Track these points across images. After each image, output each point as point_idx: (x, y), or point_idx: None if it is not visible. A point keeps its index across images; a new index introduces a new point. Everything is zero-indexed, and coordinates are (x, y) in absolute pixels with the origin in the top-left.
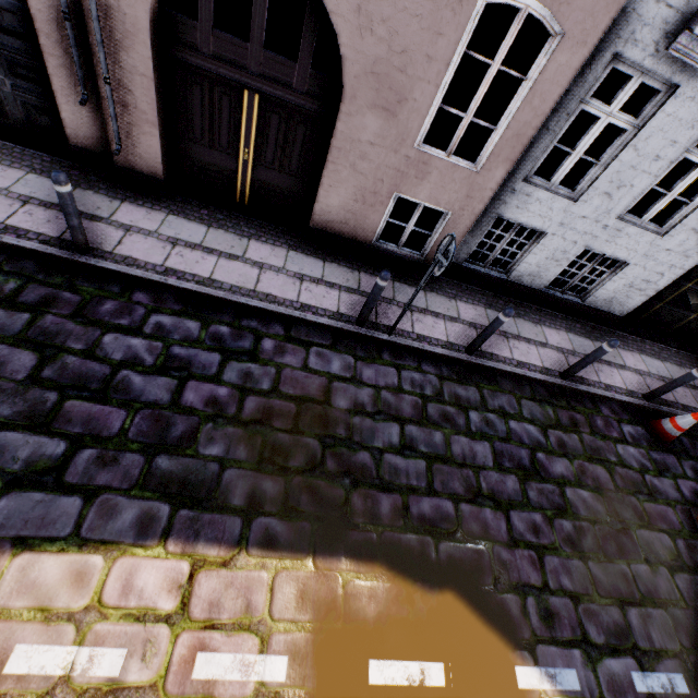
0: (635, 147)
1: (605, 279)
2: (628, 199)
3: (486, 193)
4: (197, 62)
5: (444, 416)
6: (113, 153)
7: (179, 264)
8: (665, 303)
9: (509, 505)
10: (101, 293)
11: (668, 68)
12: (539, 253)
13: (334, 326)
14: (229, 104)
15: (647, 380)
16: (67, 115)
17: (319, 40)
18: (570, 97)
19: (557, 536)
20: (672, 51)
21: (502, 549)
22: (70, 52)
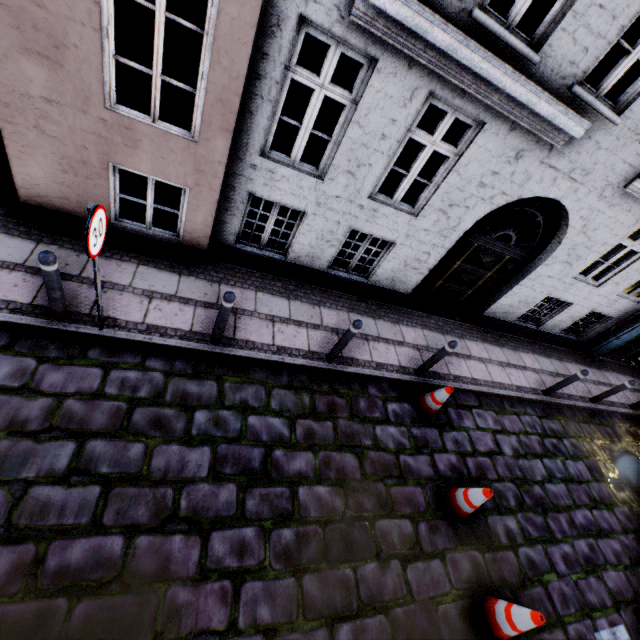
0: (359, 124)
1: (382, 259)
2: (372, 178)
3: (217, 167)
4: None
5: (156, 421)
6: None
7: None
8: (445, 280)
9: (214, 524)
10: None
11: (359, 38)
12: (308, 233)
13: (15, 322)
14: None
15: (424, 354)
16: None
17: None
18: (273, 62)
19: (271, 551)
20: (354, 18)
21: (182, 588)
22: None
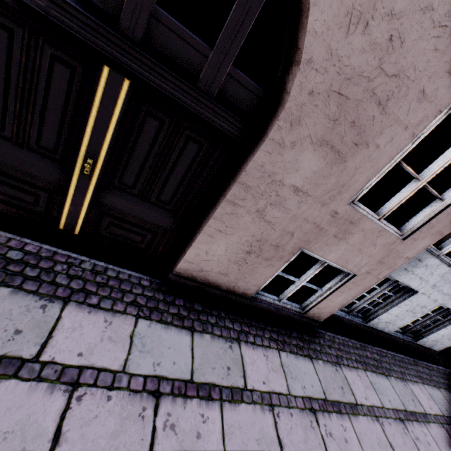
0: None
1: (439, 325)
2: None
3: (400, 260)
4: None
5: None
6: None
7: None
8: None
9: None
10: None
11: None
12: (403, 306)
13: None
14: (68, 80)
15: None
16: None
17: None
18: None
19: None
20: None
21: None
22: None
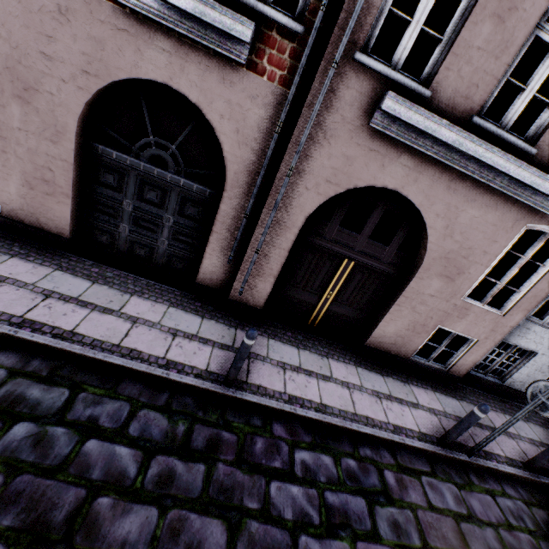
0: None
1: None
2: None
3: (506, 328)
4: (319, 242)
5: None
6: (238, 293)
7: (295, 389)
8: None
9: None
10: (250, 429)
11: None
12: (530, 366)
13: (426, 449)
14: (329, 265)
15: None
16: (205, 265)
17: (318, 208)
18: None
19: None
20: None
21: None
22: (231, 232)
